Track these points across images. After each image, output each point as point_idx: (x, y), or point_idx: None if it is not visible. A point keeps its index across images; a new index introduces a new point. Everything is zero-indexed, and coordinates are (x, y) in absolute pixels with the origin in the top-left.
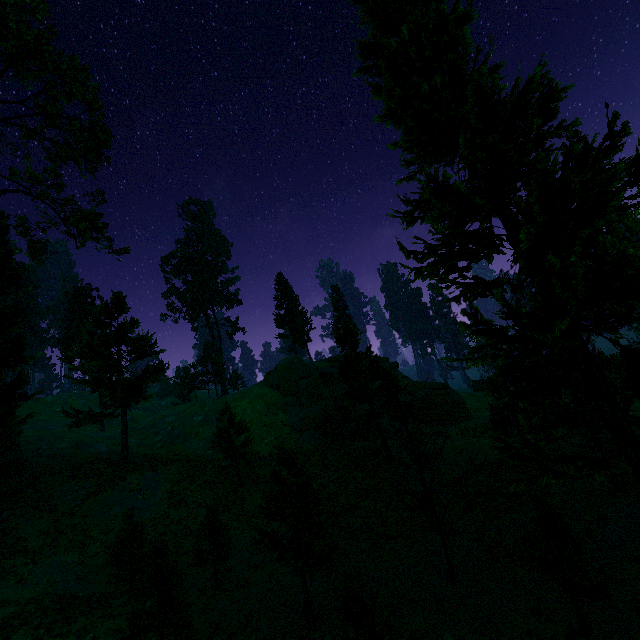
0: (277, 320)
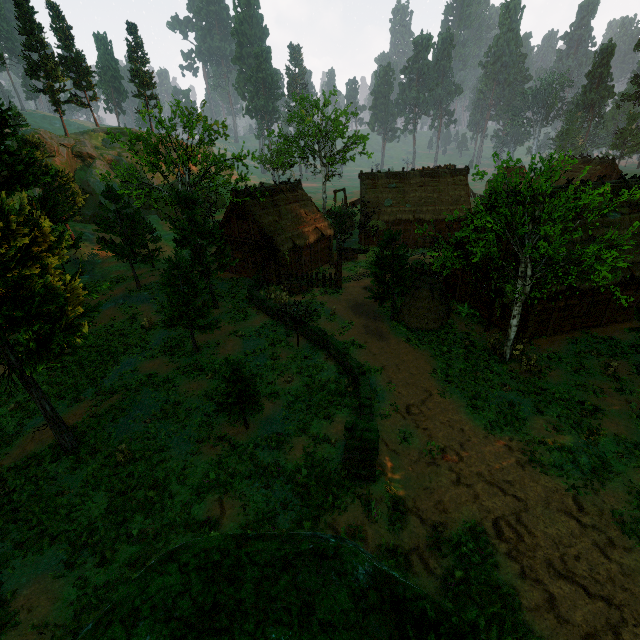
0: (26, 69)
